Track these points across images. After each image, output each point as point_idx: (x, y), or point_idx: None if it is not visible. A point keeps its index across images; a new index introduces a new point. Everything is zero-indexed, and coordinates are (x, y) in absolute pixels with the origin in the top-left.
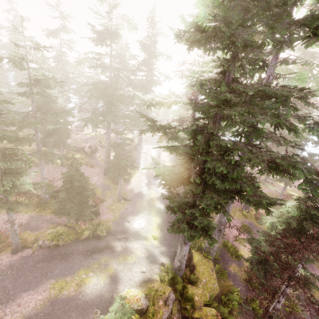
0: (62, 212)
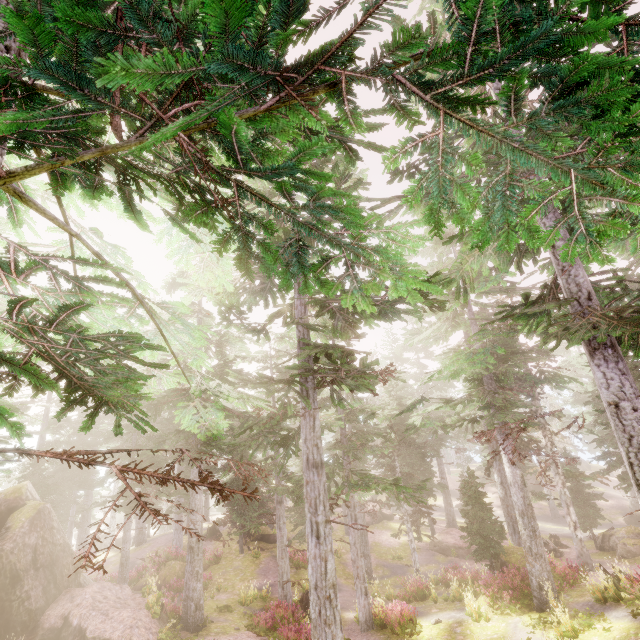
0: (589, 522)
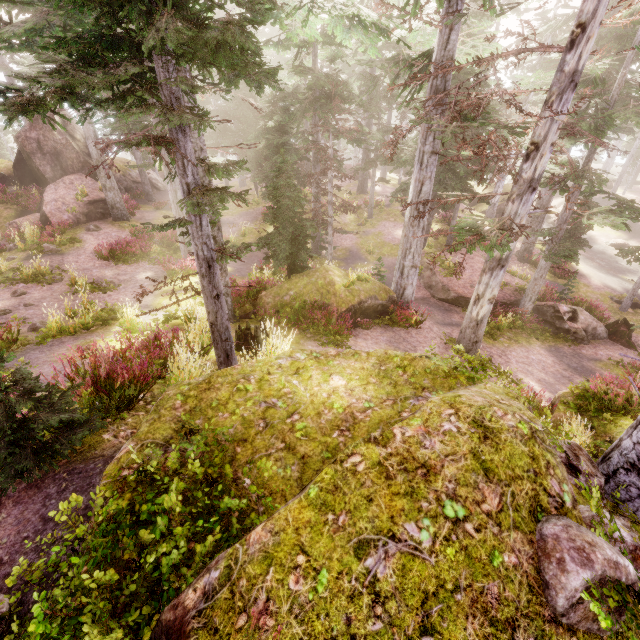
0: None
